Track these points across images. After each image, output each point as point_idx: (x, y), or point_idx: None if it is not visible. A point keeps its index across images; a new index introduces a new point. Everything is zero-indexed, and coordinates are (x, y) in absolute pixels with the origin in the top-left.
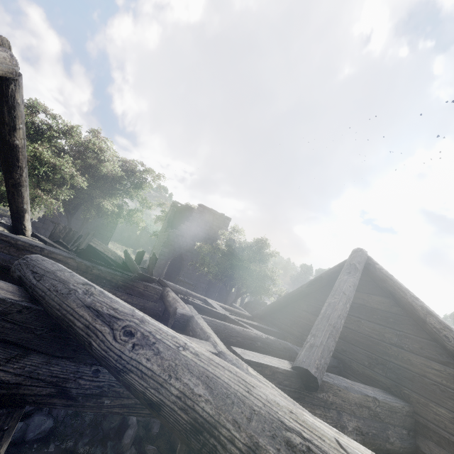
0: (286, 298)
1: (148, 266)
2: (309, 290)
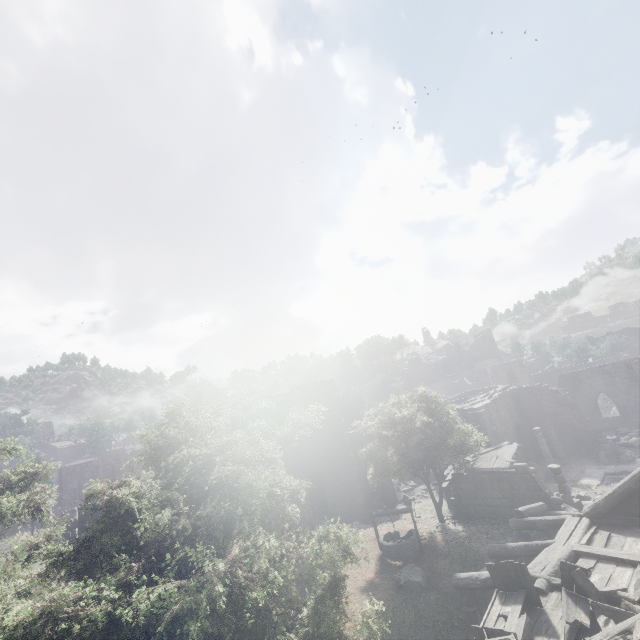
0: (639, 482)
1: (581, 587)
2: None
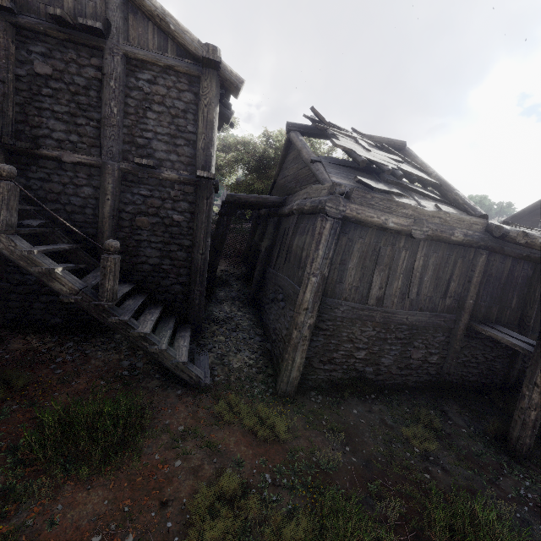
0: None
1: None
2: (513, 220)
